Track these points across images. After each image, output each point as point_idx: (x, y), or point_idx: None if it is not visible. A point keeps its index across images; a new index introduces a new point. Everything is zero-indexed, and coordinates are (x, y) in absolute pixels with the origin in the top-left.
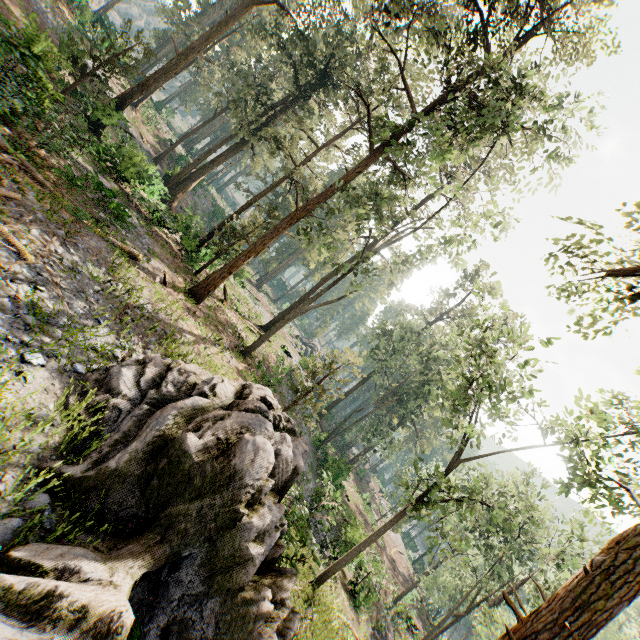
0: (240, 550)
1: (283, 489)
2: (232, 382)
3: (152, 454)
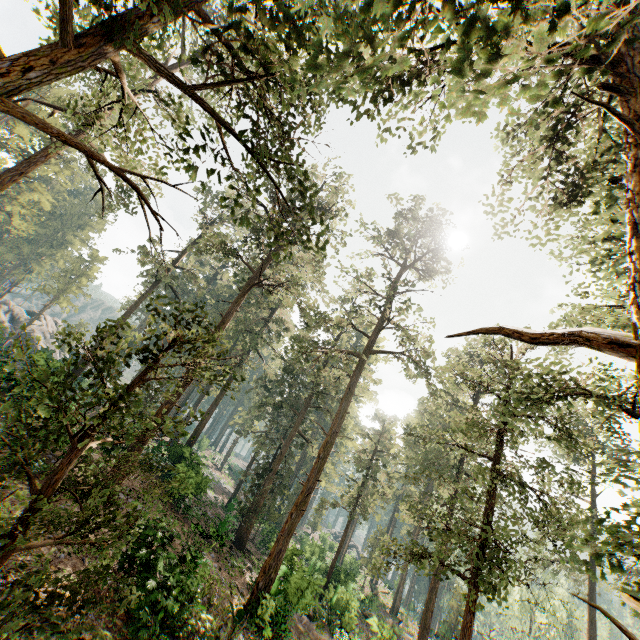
0: None
1: None
2: None
3: None
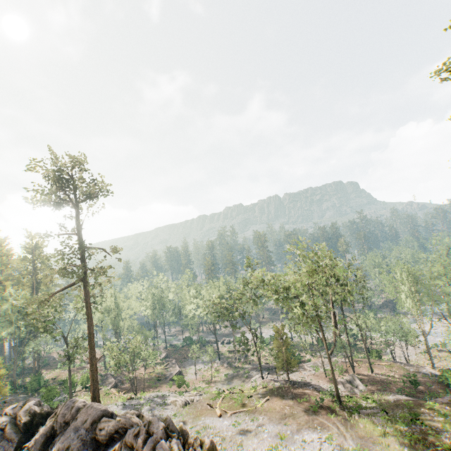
0: (48, 412)
1: (41, 404)
2: (2, 418)
3: (19, 432)
